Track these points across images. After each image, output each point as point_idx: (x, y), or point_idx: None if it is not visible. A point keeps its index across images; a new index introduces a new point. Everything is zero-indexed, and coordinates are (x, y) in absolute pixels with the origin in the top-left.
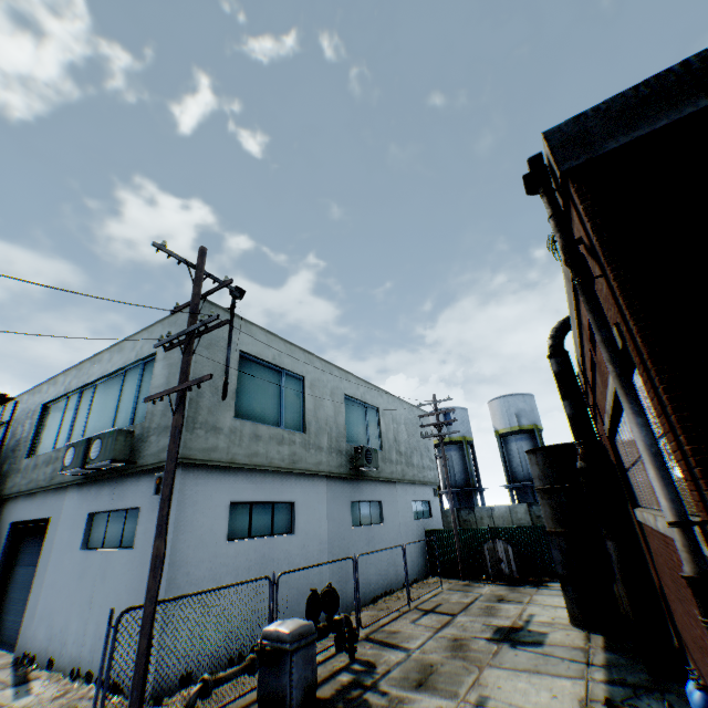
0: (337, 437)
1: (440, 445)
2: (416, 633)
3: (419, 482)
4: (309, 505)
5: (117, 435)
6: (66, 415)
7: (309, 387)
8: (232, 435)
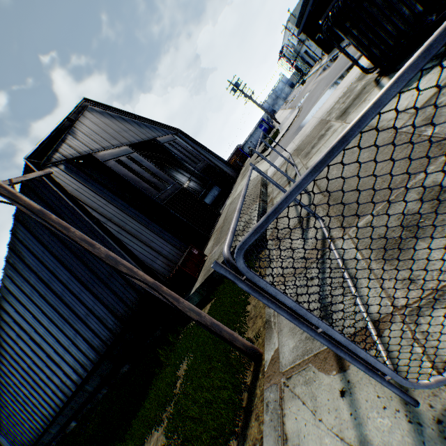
0: None
1: None
2: None
3: None
4: None
5: (299, 42)
6: (292, 40)
7: None
8: None
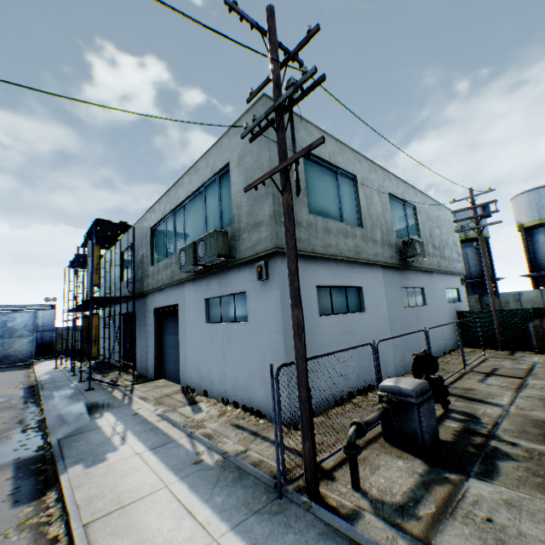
0: (387, 232)
1: (477, 237)
2: (494, 392)
3: (450, 273)
4: (371, 289)
5: (216, 235)
6: (168, 233)
7: (360, 186)
8: (309, 228)
